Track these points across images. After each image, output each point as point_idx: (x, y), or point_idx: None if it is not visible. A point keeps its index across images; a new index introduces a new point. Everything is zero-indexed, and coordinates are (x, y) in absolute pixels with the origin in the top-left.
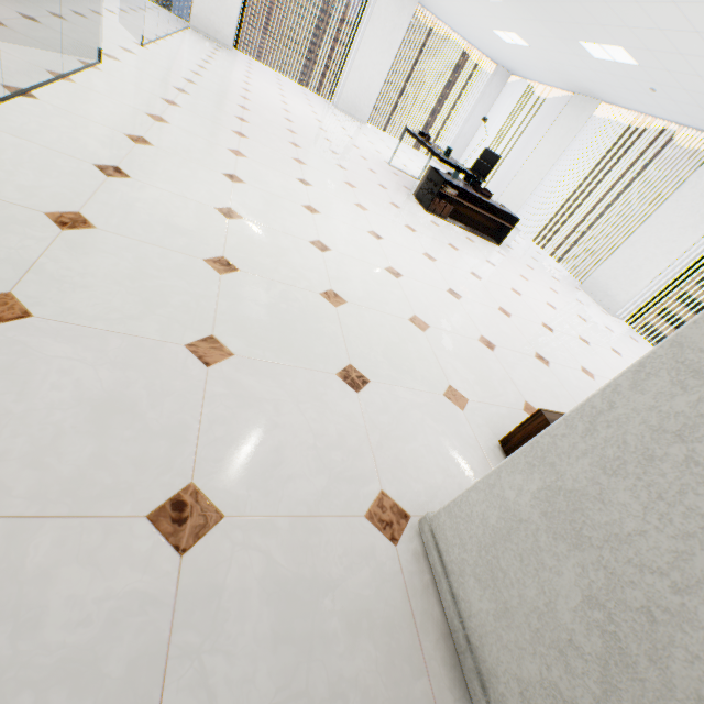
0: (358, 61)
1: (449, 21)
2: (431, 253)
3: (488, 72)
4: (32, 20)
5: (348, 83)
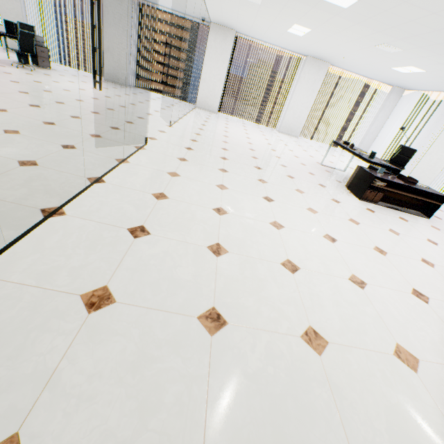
0: (291, 104)
1: (353, 69)
2: (379, 245)
3: (385, 91)
4: (116, 129)
5: (285, 117)
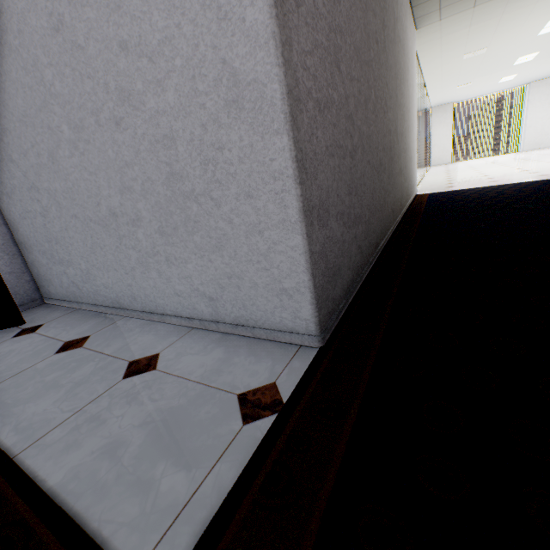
0: (527, 124)
1: None
2: None
3: None
4: None
5: (525, 137)
